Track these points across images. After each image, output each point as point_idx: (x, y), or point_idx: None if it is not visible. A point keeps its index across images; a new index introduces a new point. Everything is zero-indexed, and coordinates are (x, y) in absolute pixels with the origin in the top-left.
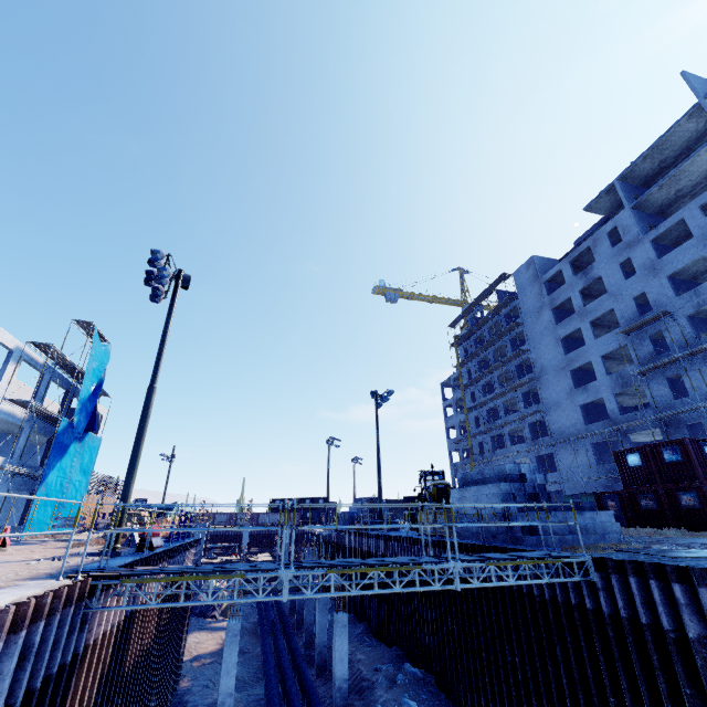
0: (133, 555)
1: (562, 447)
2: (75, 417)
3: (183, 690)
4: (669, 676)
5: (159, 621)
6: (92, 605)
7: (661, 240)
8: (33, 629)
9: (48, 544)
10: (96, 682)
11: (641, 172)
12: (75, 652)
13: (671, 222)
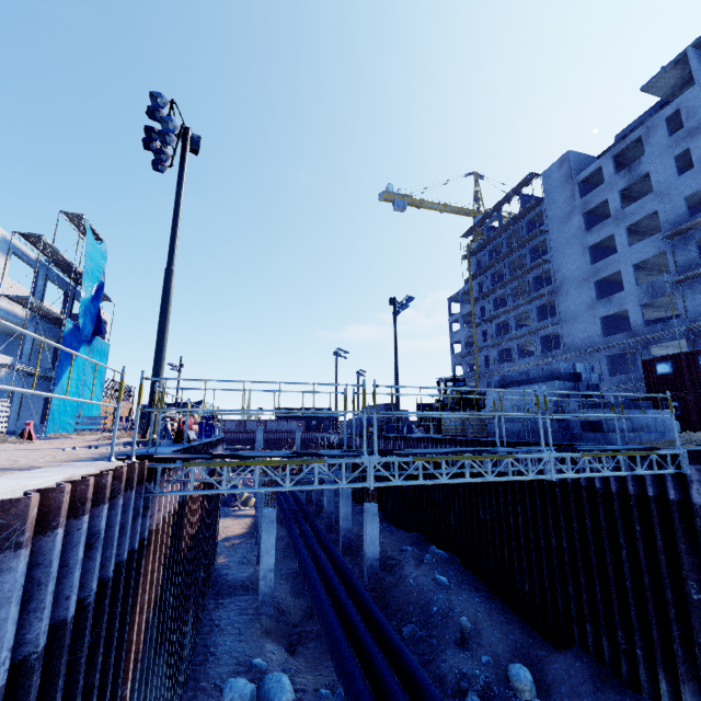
0: (173, 445)
1: (574, 360)
2: (80, 319)
3: (221, 566)
4: None
5: (202, 508)
6: (153, 490)
7: None
8: (95, 513)
9: (75, 438)
10: (161, 565)
11: None
12: (140, 538)
13: None
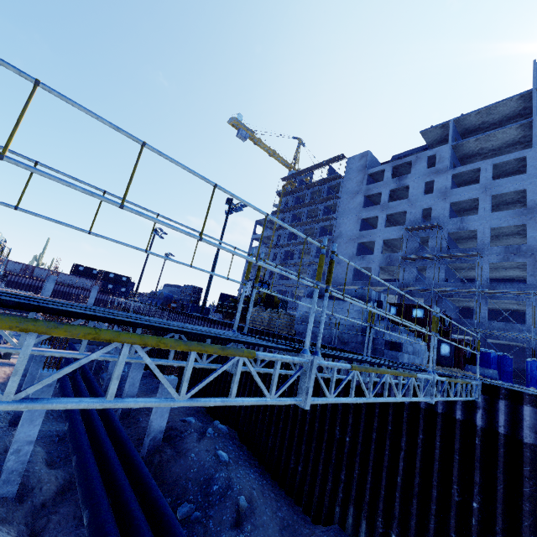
0: None
1: None
2: None
3: None
4: (535, 483)
5: None
6: None
7: (456, 177)
8: None
9: None
10: None
11: (468, 123)
12: None
13: (471, 167)
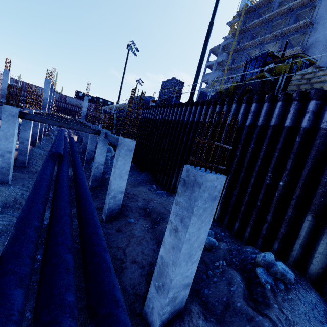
0: None
1: None
2: None
3: None
4: None
5: None
6: None
7: None
8: None
9: None
10: None
11: None
12: None
13: None
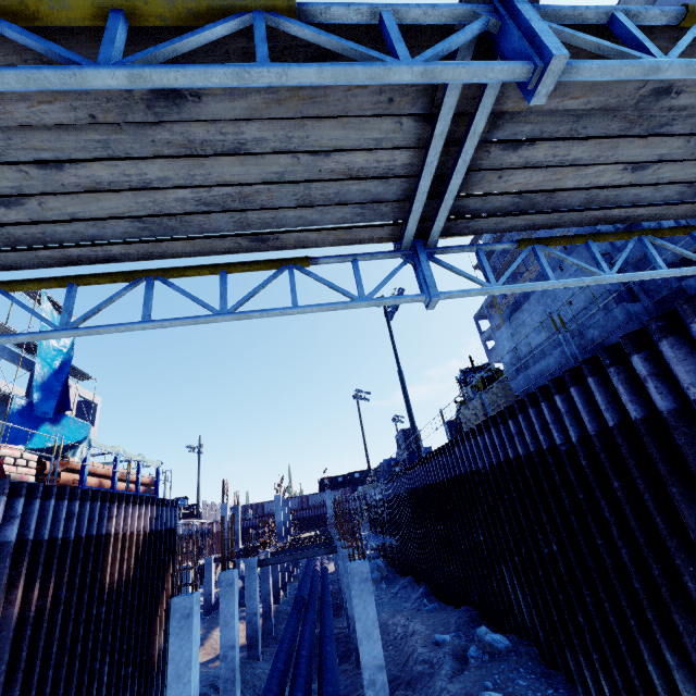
0: None
1: None
2: (33, 393)
3: None
4: None
5: None
6: None
7: None
8: None
9: None
10: None
11: None
12: None
13: None
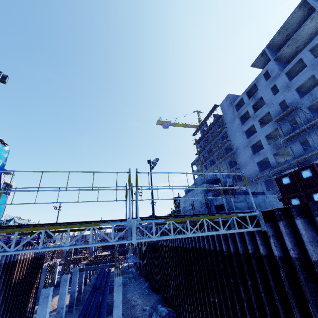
0: None
1: (249, 185)
2: None
3: None
4: None
5: None
6: None
7: (290, 73)
8: None
9: None
10: None
11: (277, 42)
12: None
13: (294, 61)
